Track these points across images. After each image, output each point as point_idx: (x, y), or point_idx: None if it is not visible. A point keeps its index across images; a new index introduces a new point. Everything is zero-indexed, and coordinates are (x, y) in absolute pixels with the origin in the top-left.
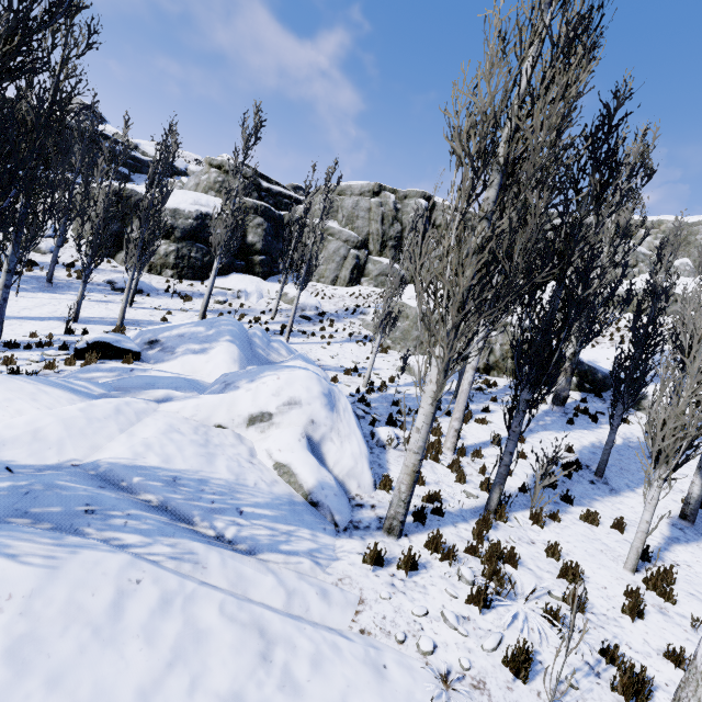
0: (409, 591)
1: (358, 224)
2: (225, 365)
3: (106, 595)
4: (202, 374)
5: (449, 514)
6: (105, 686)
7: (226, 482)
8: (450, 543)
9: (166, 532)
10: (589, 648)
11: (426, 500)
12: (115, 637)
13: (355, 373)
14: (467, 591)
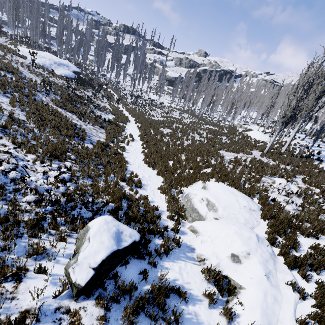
0: None
1: None
2: None
3: None
4: None
5: None
6: None
7: None
8: None
9: None
10: None
11: None
12: None
13: None
14: None
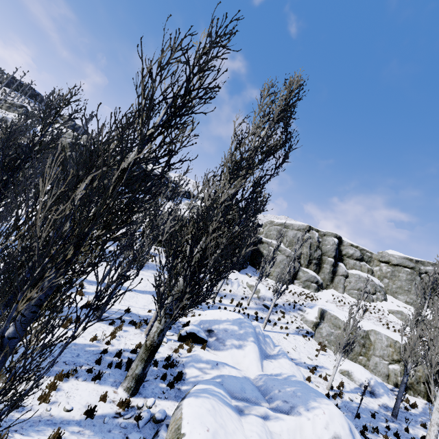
0: None
1: (295, 247)
2: (255, 363)
3: None
4: (242, 366)
5: None
6: None
7: None
8: None
9: None
10: None
11: None
12: None
13: (315, 371)
14: None
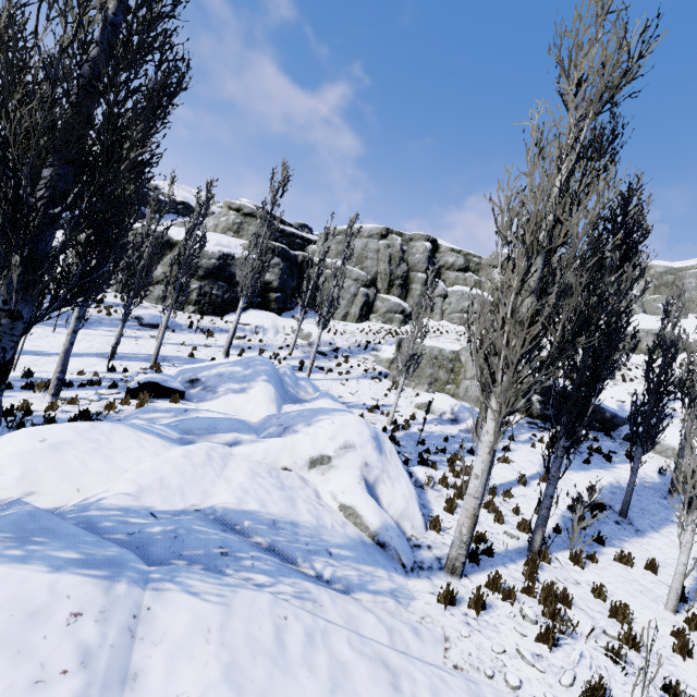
0: (484, 630)
1: (367, 264)
2: (265, 405)
3: (269, 629)
4: (244, 413)
5: (497, 555)
6: None
7: (311, 524)
8: (505, 583)
9: (283, 573)
10: (653, 685)
11: (474, 541)
12: (288, 667)
13: (377, 410)
14: (533, 630)
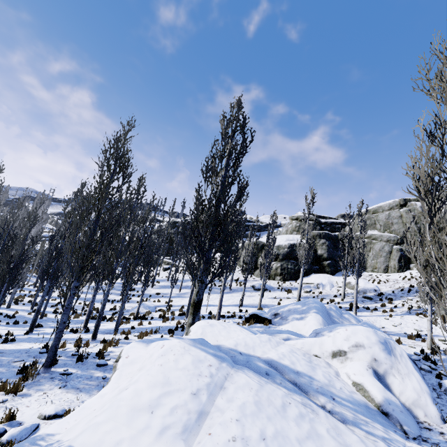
0: None
1: (393, 228)
2: (315, 327)
3: (279, 402)
4: (303, 332)
5: None
6: (284, 429)
7: (323, 381)
8: None
9: (297, 392)
10: None
11: None
12: (285, 417)
13: (419, 338)
14: None
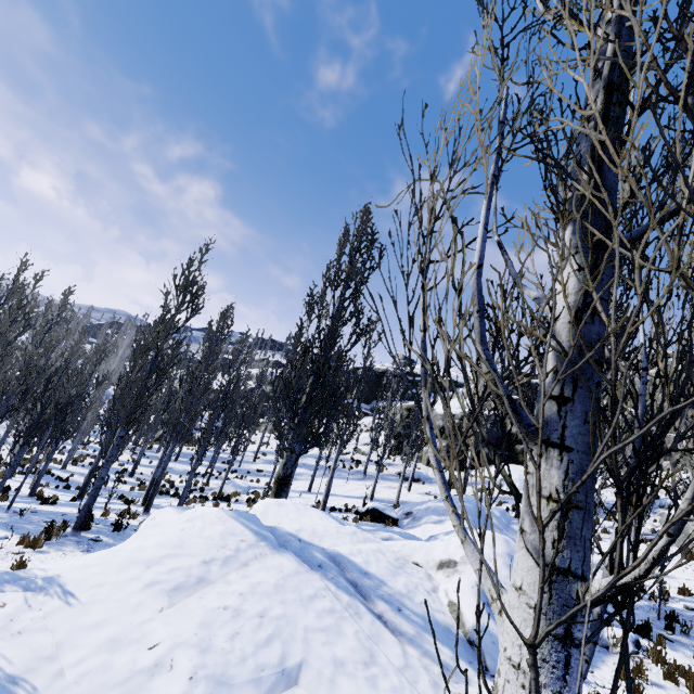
0: None
1: None
2: None
3: (310, 592)
4: None
5: None
6: (296, 616)
7: (399, 590)
8: None
9: (349, 592)
10: None
11: None
12: (306, 606)
13: None
14: None
